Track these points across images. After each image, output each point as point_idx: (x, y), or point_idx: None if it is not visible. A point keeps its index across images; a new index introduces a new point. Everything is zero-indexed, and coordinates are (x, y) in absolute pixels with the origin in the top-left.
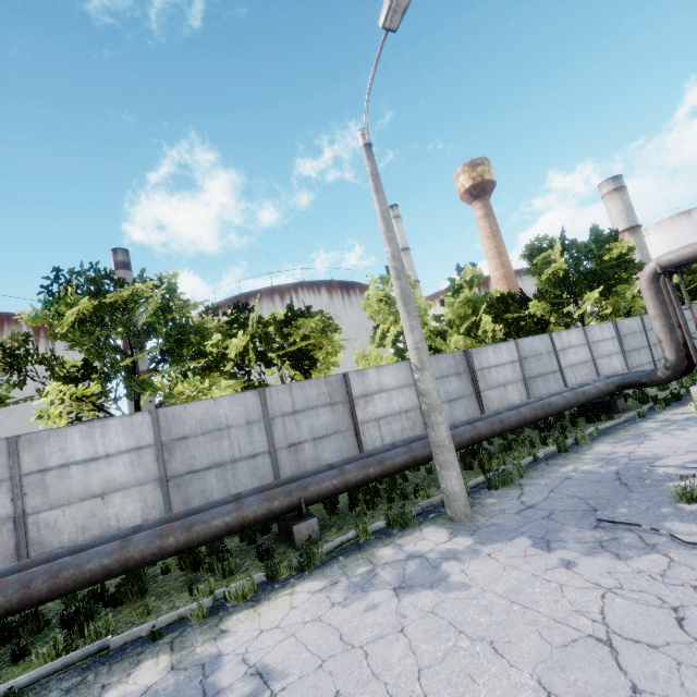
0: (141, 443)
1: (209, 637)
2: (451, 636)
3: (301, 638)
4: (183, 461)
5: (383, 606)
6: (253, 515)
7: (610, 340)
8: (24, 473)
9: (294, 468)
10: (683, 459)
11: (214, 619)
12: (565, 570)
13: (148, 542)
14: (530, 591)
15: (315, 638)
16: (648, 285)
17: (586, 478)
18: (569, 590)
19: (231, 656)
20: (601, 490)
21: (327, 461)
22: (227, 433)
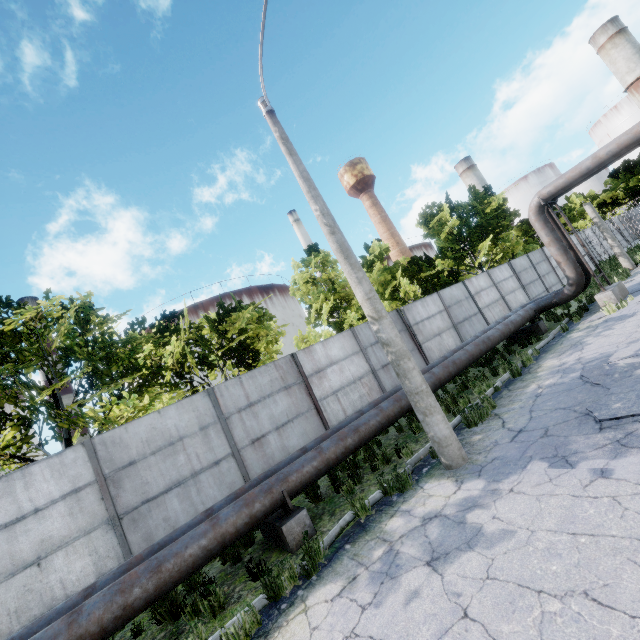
0: (78, 484)
1: None
2: (531, 602)
3: None
4: (135, 490)
5: (426, 589)
6: (233, 528)
7: (510, 278)
8: None
9: (263, 465)
10: (631, 349)
11: None
12: (605, 480)
13: (106, 605)
14: (585, 515)
15: None
16: (537, 218)
17: (555, 390)
18: (626, 500)
19: None
20: (578, 396)
21: (295, 447)
22: (180, 446)
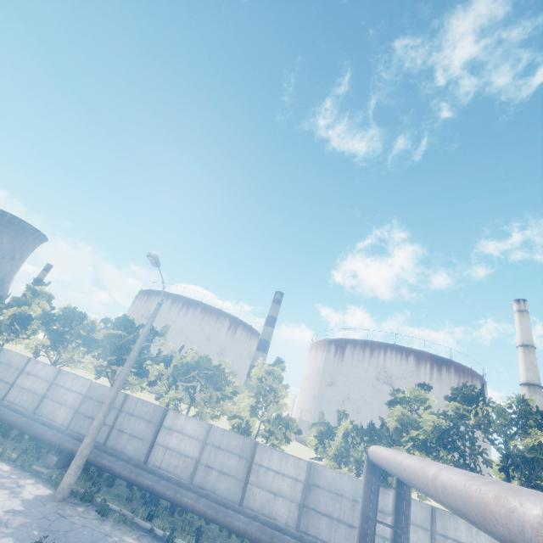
0: (82, 392)
1: None
2: None
3: None
4: (85, 408)
5: None
6: (45, 437)
7: None
8: (55, 382)
9: (114, 443)
10: None
11: None
12: None
13: (22, 422)
14: None
15: None
16: (364, 471)
17: (103, 539)
18: None
19: None
20: (77, 539)
21: (128, 451)
22: None
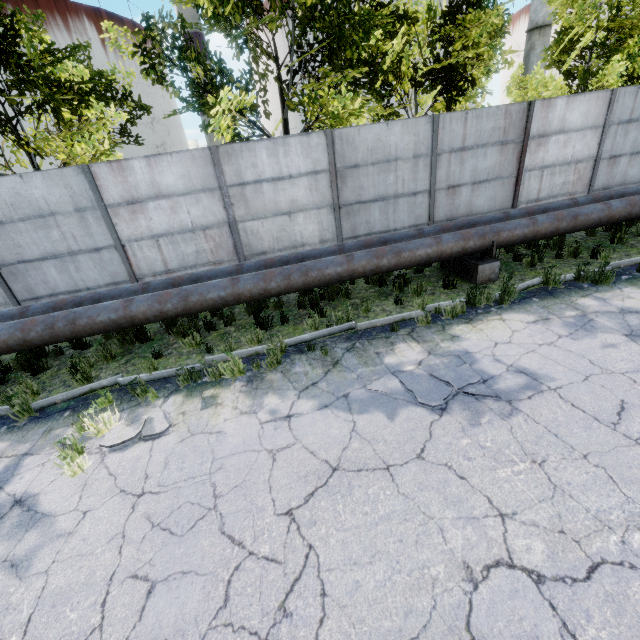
0: (317, 168)
1: (444, 338)
2: None
3: (545, 355)
4: (353, 190)
5: (623, 347)
6: (449, 251)
7: None
8: (228, 184)
9: (447, 212)
10: None
11: (435, 325)
12: None
13: (368, 261)
14: None
15: (561, 358)
16: None
17: None
18: None
19: (480, 355)
20: None
21: (478, 208)
22: (393, 166)
